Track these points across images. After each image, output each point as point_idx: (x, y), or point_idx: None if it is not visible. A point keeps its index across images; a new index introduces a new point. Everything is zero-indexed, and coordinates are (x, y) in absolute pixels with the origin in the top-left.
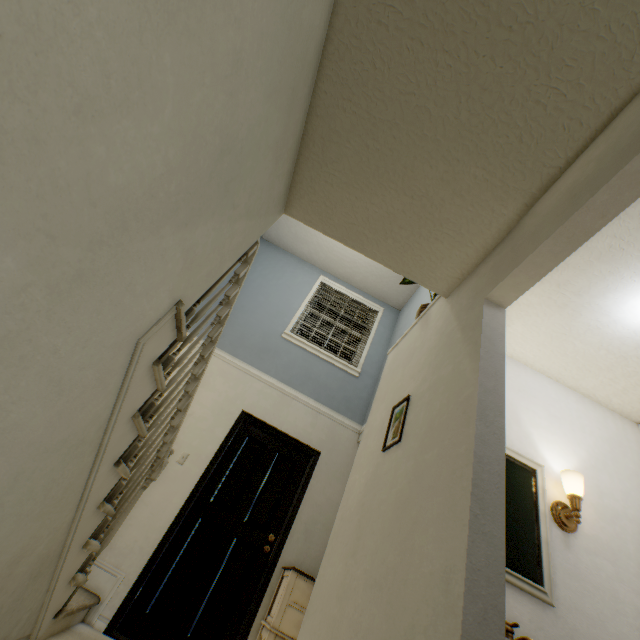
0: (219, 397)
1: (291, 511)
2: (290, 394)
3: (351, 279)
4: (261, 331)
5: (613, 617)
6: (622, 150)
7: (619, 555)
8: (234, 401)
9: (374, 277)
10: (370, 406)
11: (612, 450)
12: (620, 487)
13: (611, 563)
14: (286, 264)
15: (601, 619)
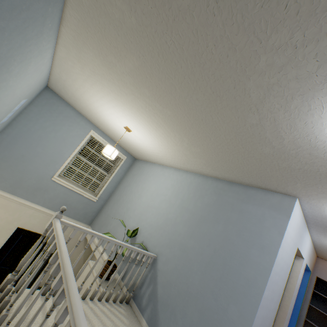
0: (1, 221)
1: (42, 267)
2: (51, 215)
3: (112, 138)
4: (36, 176)
5: None
6: None
7: None
8: (12, 222)
9: (125, 145)
10: (97, 218)
11: None
12: None
13: None
14: (66, 117)
15: None
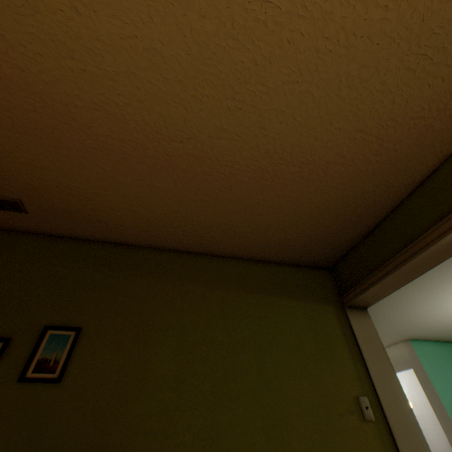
0: None
1: None
2: None
3: None
4: None
5: (428, 435)
6: (404, 360)
7: (423, 416)
8: None
9: None
10: None
11: (410, 380)
12: (416, 392)
13: (422, 420)
14: None
15: (426, 437)
